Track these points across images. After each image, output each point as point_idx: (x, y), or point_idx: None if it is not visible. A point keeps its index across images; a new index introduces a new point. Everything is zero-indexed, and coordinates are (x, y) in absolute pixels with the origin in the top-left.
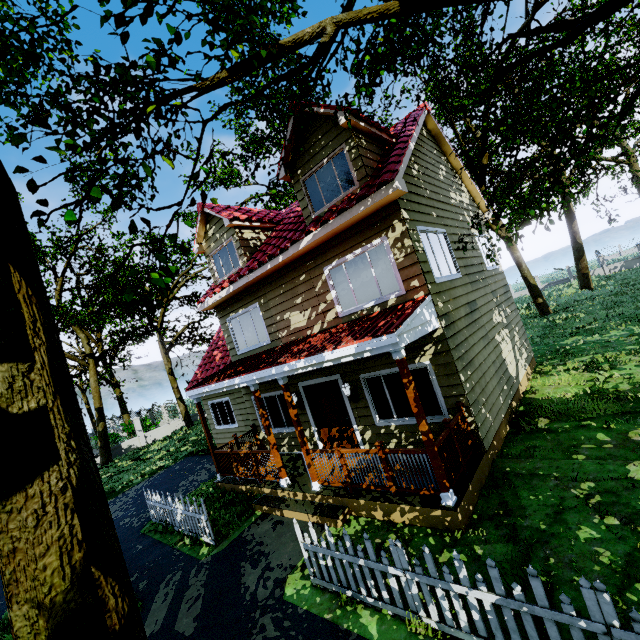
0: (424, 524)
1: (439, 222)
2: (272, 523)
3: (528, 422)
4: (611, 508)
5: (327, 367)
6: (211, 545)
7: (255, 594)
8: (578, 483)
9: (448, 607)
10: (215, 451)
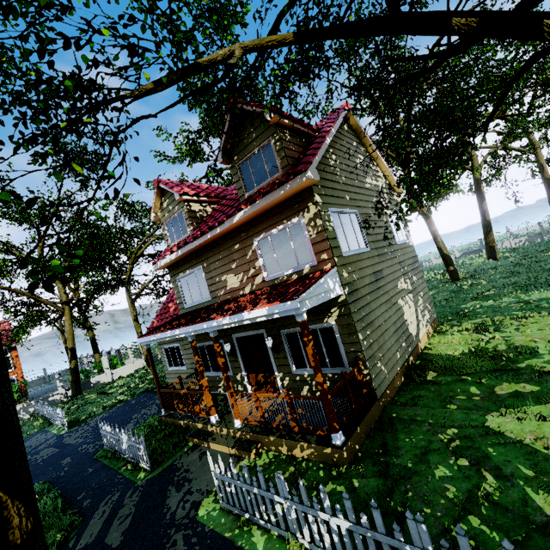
0: (318, 459)
1: (352, 204)
2: (200, 453)
3: (420, 374)
4: (465, 451)
5: (255, 322)
6: (147, 471)
7: (174, 514)
8: (445, 429)
9: (317, 530)
10: (161, 390)
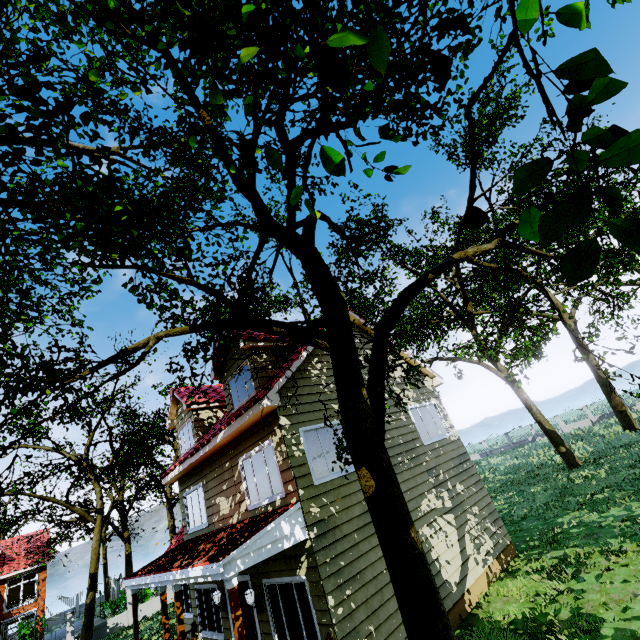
0: None
1: None
2: None
3: None
4: None
5: None
6: None
7: None
8: None
9: None
10: None
